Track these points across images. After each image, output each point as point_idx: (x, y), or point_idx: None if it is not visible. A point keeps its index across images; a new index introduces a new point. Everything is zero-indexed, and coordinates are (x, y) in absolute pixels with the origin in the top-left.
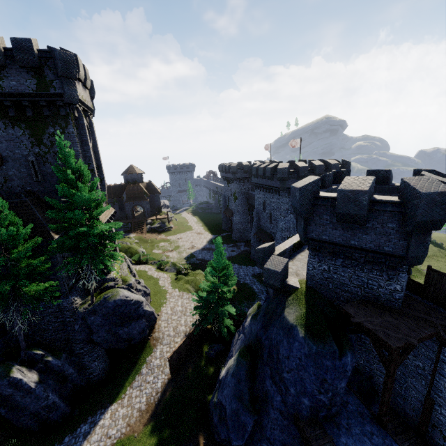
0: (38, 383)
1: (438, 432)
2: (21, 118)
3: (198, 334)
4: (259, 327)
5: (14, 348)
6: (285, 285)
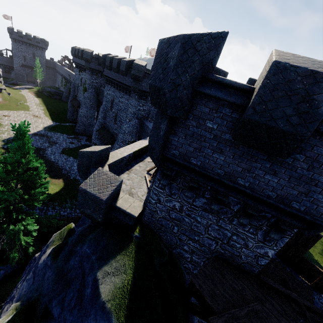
0: None
1: None
2: None
3: None
4: (55, 277)
5: None
6: (110, 216)
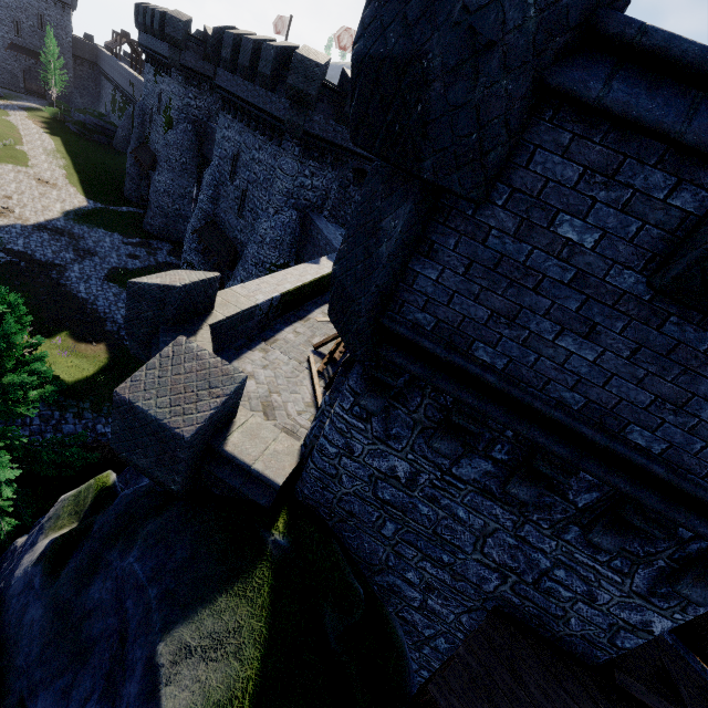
0: None
1: None
2: None
3: None
4: (50, 627)
5: None
6: (206, 474)
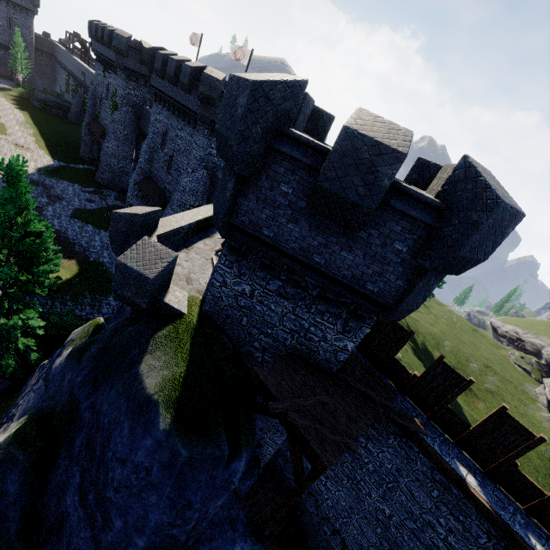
0: None
1: (313, 500)
2: None
3: None
4: (81, 380)
5: None
6: (158, 303)
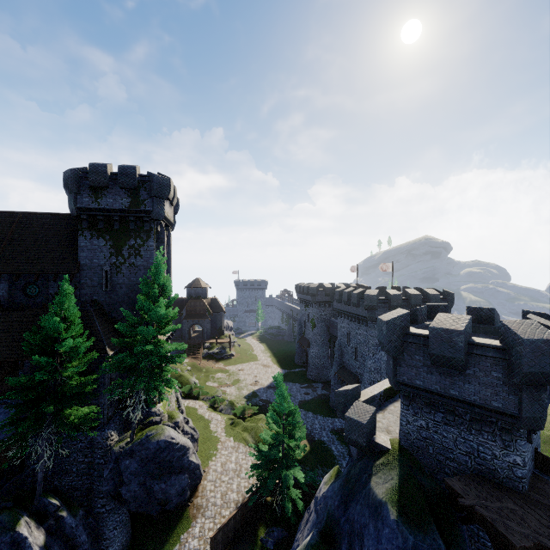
0: (43, 549)
1: None
2: (107, 231)
3: (253, 508)
4: (337, 503)
5: (28, 491)
6: (372, 443)
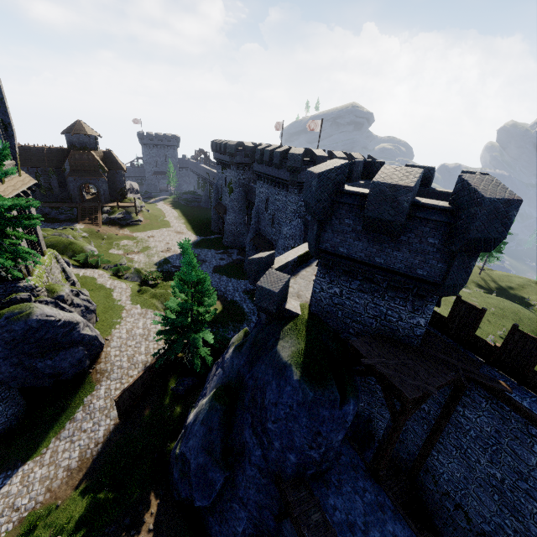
0: None
1: (430, 477)
2: None
3: (163, 366)
4: (243, 362)
5: None
6: (282, 310)
